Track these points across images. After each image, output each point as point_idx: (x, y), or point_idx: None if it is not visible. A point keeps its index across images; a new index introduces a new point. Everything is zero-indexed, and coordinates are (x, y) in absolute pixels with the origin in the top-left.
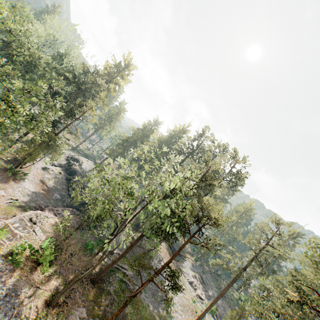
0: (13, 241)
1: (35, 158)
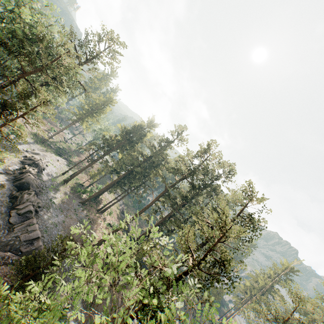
0: None
1: None
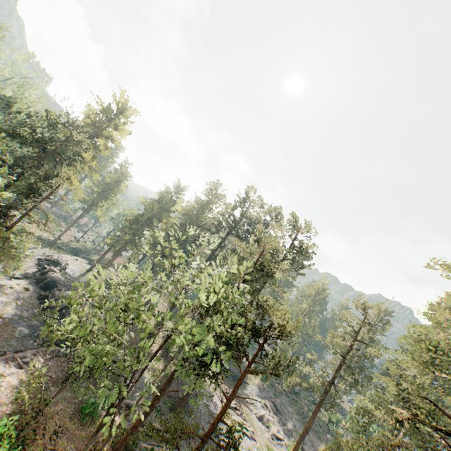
0: None
1: None
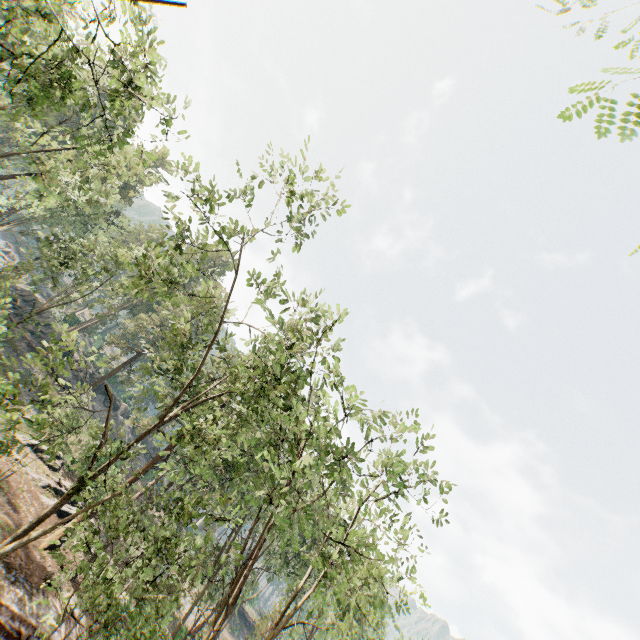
0: None
1: None
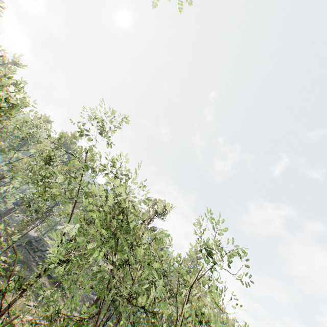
0: None
1: None
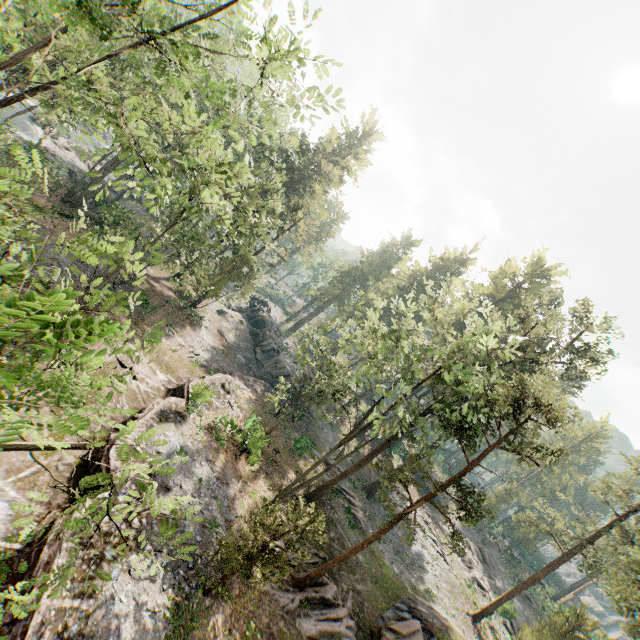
0: (210, 411)
1: (218, 293)
